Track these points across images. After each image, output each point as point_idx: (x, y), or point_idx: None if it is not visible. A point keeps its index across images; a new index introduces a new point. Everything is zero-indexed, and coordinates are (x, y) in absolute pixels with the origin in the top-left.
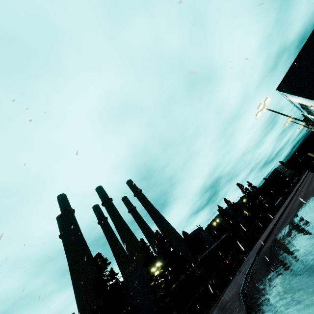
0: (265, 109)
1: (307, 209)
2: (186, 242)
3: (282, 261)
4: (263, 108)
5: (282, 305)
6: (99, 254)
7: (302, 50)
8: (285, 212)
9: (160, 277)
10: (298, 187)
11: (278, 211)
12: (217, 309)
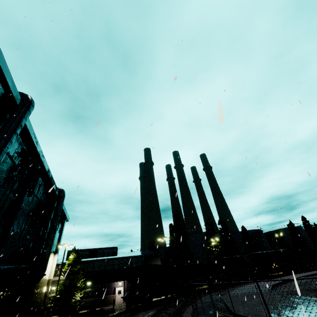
0: None
1: None
2: (242, 235)
3: (310, 285)
4: None
5: (289, 293)
6: (178, 212)
7: None
8: None
9: (214, 247)
10: None
11: None
12: (252, 284)
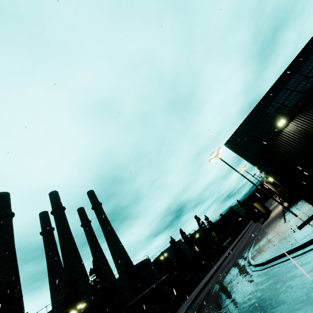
0: (217, 157)
1: (239, 268)
2: (127, 276)
3: None
4: (216, 156)
5: None
6: (9, 285)
7: (250, 116)
8: (227, 258)
9: None
10: (245, 231)
11: (225, 252)
12: None
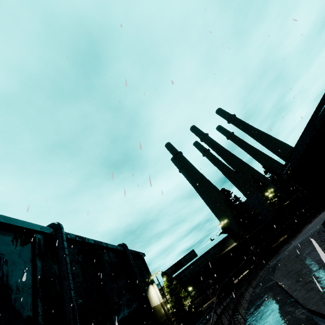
0: None
1: None
2: None
3: None
4: None
5: None
6: (223, 189)
7: None
8: None
9: (274, 197)
10: None
11: None
12: (318, 217)
